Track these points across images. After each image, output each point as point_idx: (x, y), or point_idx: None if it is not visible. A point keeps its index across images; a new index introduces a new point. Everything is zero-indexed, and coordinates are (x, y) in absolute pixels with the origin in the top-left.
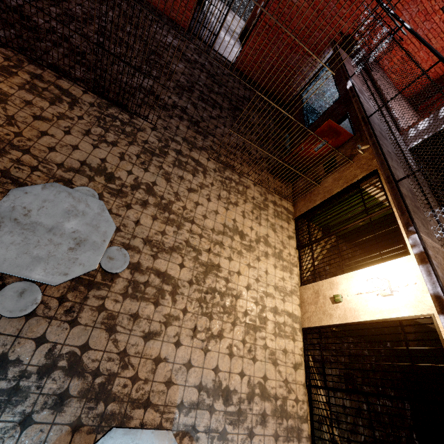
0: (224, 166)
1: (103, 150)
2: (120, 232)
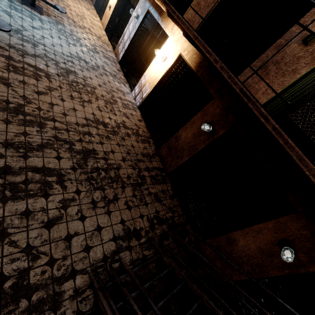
0: None
1: None
2: None
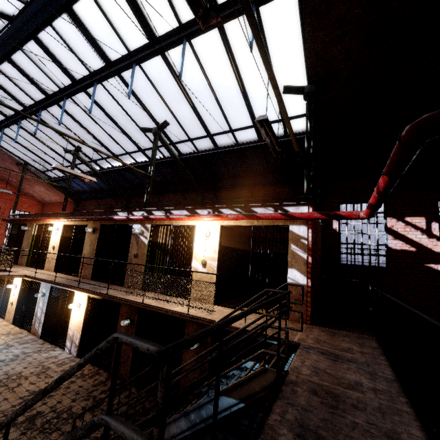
0: None
1: None
2: None
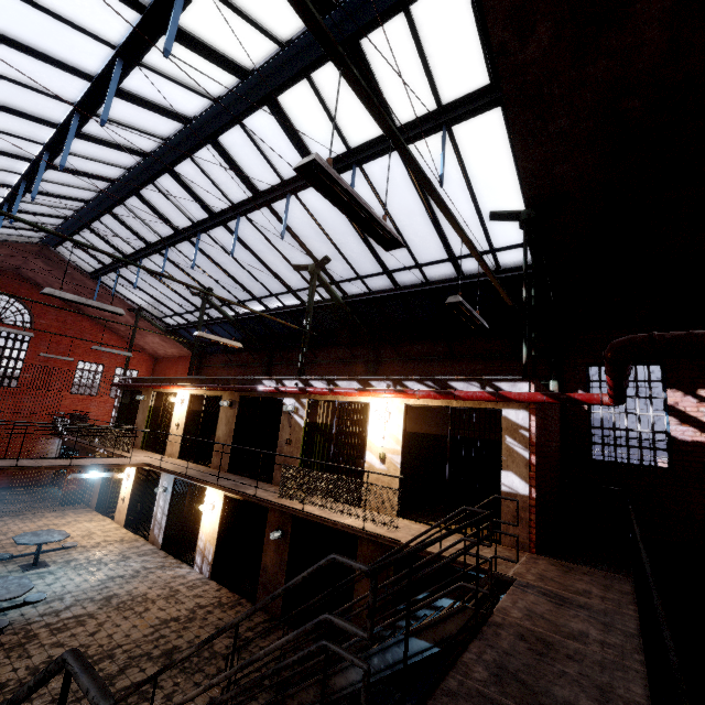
0: (17, 516)
1: None
2: None
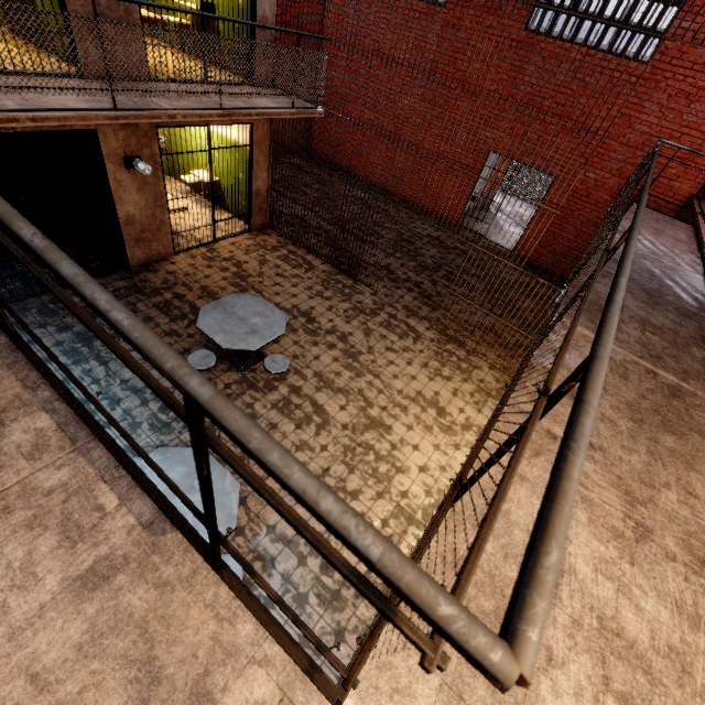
0: (448, 339)
1: (316, 301)
2: (297, 360)
